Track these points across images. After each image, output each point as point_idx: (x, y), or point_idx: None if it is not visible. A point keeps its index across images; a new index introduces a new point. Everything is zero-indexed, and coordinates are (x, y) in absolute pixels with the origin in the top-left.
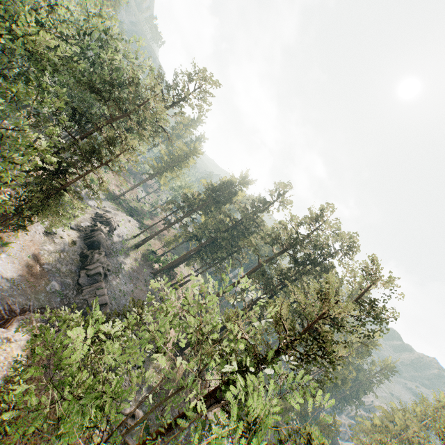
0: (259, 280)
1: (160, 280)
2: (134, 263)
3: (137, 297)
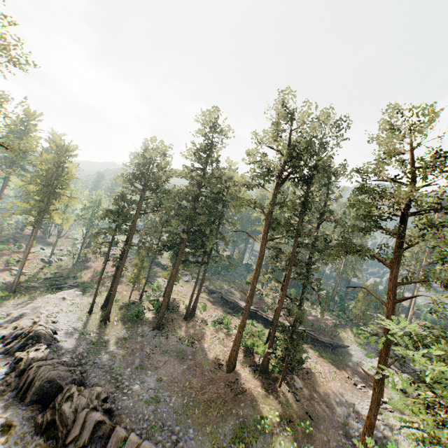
0: (287, 233)
1: (169, 327)
2: (123, 342)
3: (171, 379)
